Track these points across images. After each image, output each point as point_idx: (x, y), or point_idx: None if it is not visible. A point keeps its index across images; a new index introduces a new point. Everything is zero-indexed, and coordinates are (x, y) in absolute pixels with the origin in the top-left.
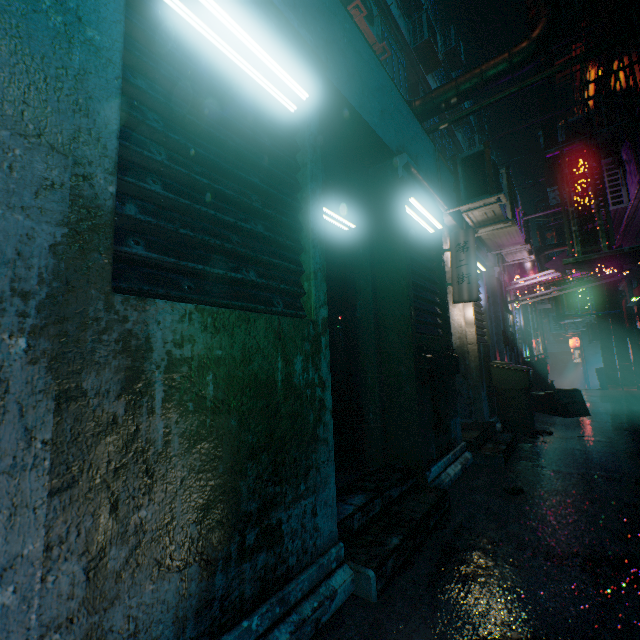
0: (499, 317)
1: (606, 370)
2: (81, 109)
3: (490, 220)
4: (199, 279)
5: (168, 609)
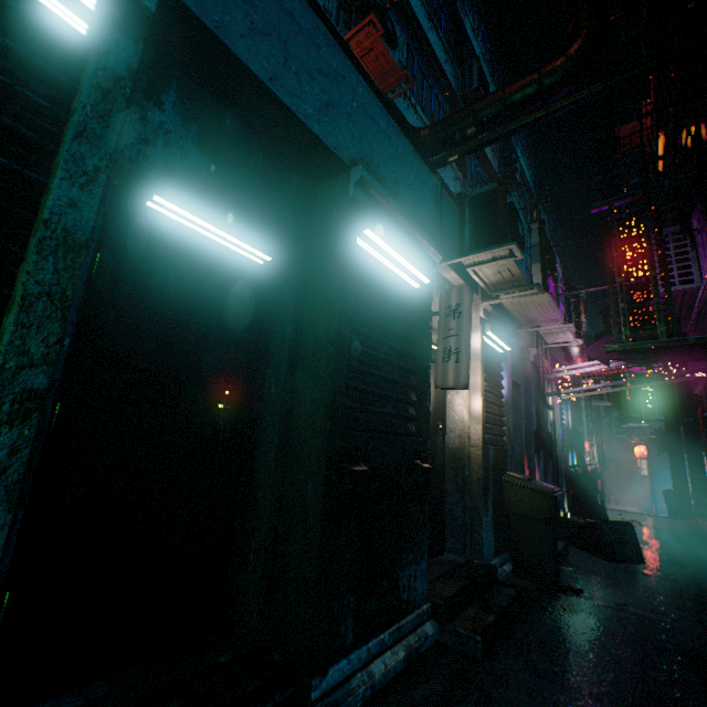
0: (531, 412)
1: (676, 493)
2: None
3: (508, 282)
4: None
5: None
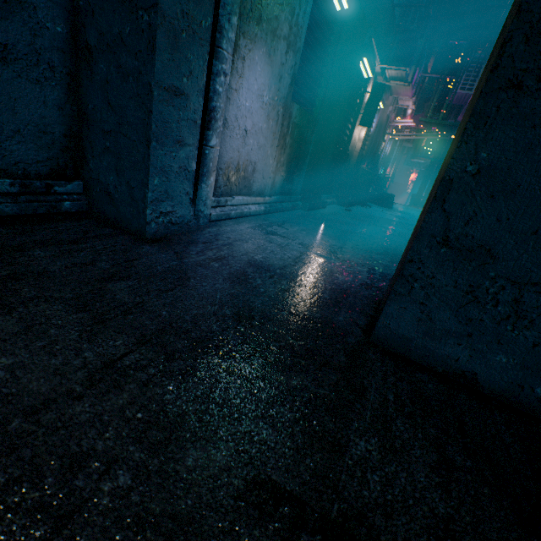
0: (377, 142)
1: (416, 196)
2: (300, 40)
3: (398, 78)
4: (297, 96)
5: (279, 183)
